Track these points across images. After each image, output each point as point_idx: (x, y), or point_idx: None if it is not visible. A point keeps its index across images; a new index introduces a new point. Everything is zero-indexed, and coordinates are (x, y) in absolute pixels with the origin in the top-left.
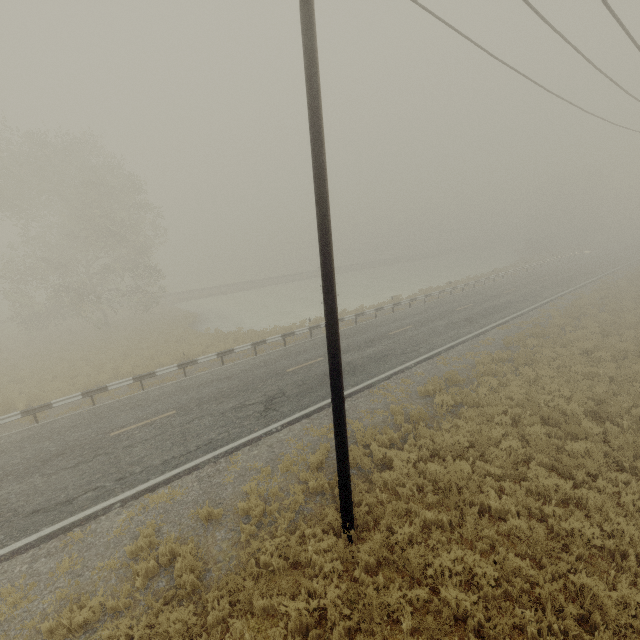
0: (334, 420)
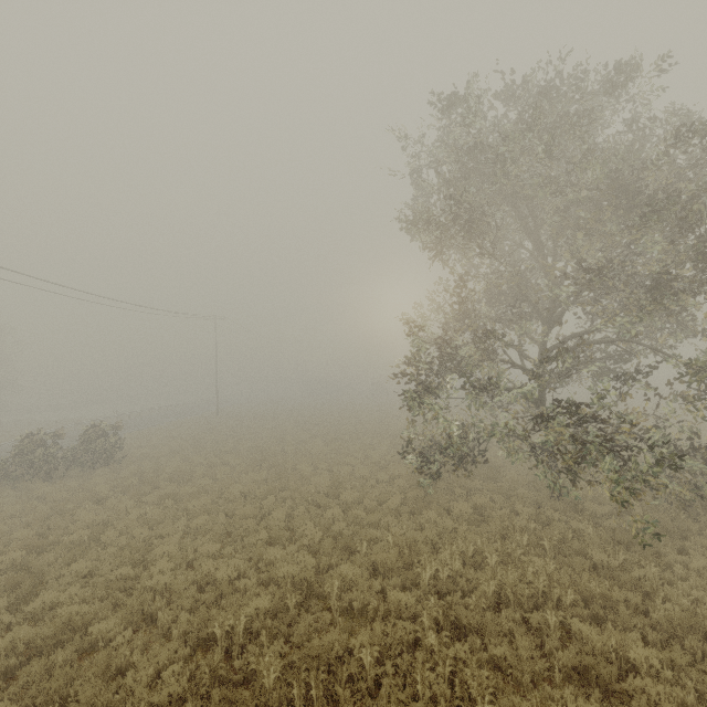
0: (217, 394)
